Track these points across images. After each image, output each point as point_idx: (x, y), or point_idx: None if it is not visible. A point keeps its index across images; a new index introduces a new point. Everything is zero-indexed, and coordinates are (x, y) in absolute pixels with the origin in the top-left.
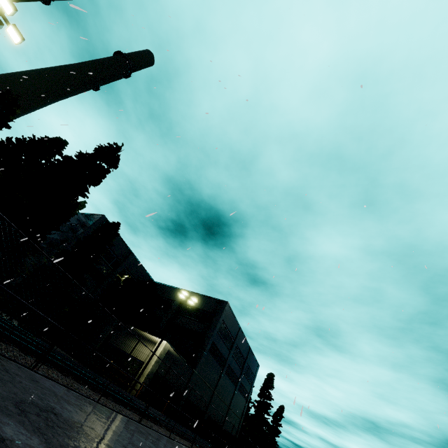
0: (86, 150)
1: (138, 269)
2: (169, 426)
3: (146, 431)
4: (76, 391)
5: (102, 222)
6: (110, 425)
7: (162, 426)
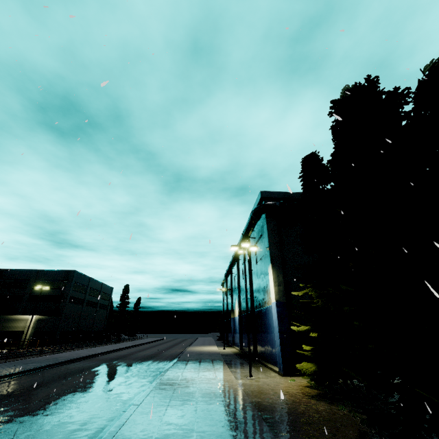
0: None
1: None
2: (52, 351)
3: (44, 357)
4: (18, 360)
5: None
6: (36, 360)
7: (49, 353)
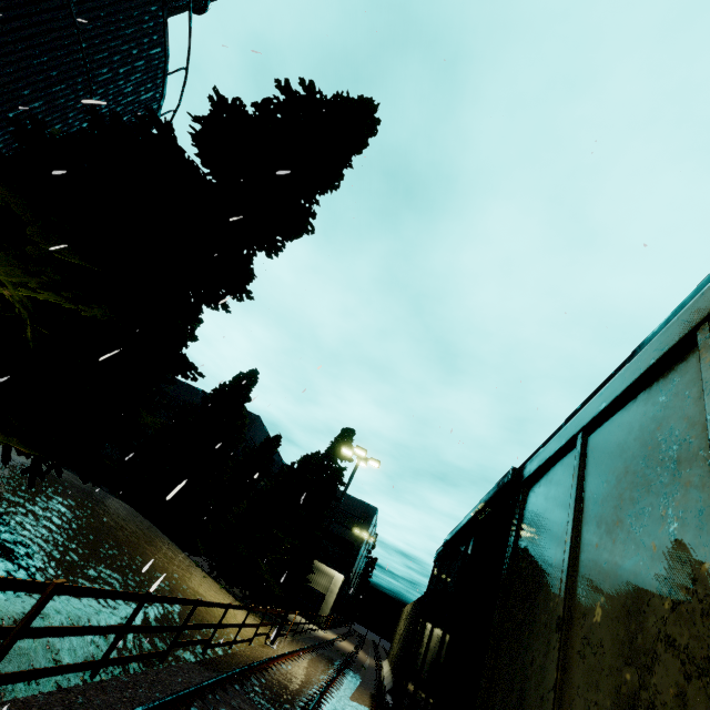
0: (330, 451)
1: (274, 456)
2: None
3: None
4: None
5: (257, 424)
6: None
7: None
